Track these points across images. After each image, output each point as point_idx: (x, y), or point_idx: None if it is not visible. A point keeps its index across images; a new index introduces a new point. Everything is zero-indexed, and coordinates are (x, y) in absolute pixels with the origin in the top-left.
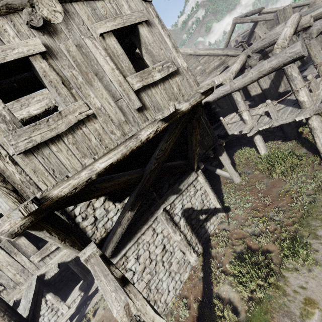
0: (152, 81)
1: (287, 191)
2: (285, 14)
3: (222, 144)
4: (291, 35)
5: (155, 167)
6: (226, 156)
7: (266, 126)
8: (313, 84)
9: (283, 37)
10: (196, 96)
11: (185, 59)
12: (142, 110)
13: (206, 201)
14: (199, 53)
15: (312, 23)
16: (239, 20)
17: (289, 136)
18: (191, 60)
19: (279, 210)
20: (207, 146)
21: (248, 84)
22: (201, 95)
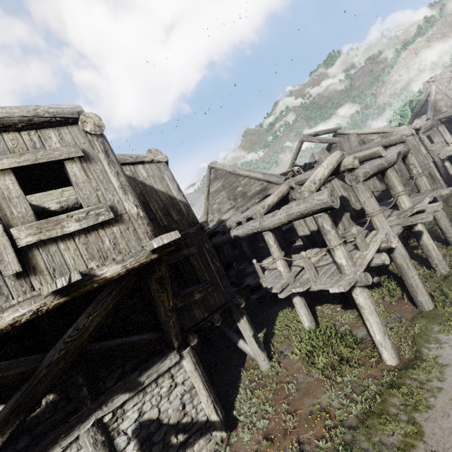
0: (60, 233)
1: (322, 410)
2: (350, 143)
3: (239, 304)
4: (324, 177)
5: (60, 356)
6: (247, 324)
7: (300, 289)
8: (359, 240)
9: (312, 179)
10: (140, 255)
11: (225, 176)
12: (27, 275)
13: (190, 406)
14: (239, 173)
15: (356, 165)
16: (306, 138)
17: (350, 301)
18: (231, 179)
19: (301, 448)
20: (214, 306)
21: (279, 225)
22: (150, 254)
